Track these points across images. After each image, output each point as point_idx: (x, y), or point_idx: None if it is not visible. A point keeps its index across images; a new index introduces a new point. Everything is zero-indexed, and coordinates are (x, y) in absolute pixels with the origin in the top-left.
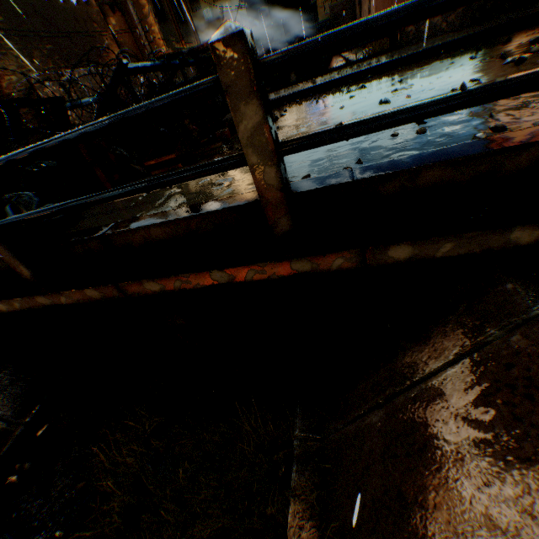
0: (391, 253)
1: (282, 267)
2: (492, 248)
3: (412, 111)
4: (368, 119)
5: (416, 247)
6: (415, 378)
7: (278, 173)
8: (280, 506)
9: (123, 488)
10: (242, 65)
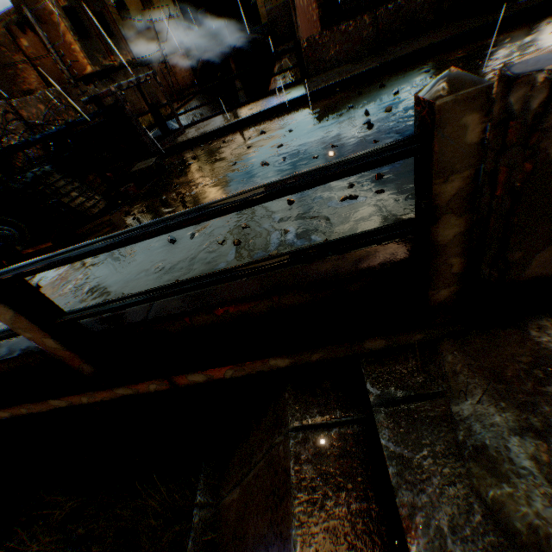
0: (190, 379)
1: (109, 393)
2: (264, 370)
3: (142, 298)
4: (113, 301)
5: (206, 373)
6: (252, 463)
7: (57, 341)
8: None
9: None
10: None
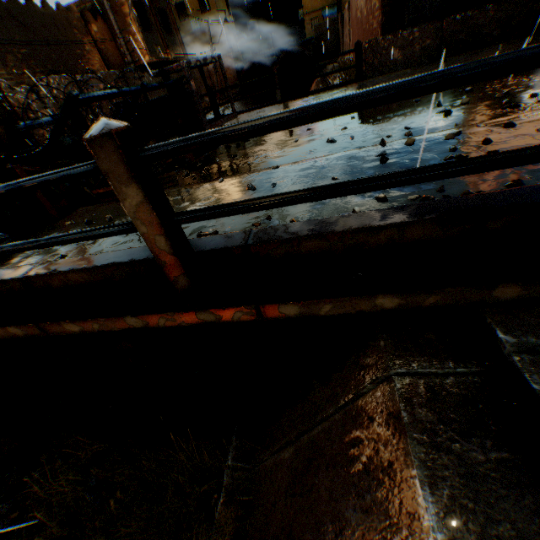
0: (282, 310)
1: (189, 316)
2: (365, 310)
3: (274, 200)
4: (240, 202)
5: (302, 306)
6: (316, 419)
7: (168, 241)
8: (201, 538)
9: (58, 517)
10: (116, 156)
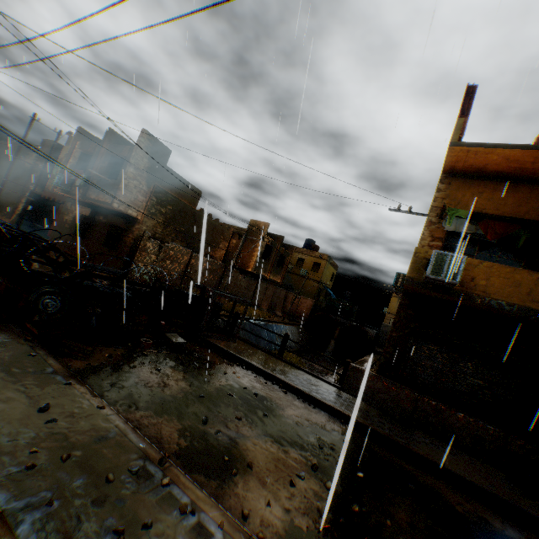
0: None
1: None
2: None
3: None
4: None
5: None
6: None
7: None
8: None
9: None
10: None
